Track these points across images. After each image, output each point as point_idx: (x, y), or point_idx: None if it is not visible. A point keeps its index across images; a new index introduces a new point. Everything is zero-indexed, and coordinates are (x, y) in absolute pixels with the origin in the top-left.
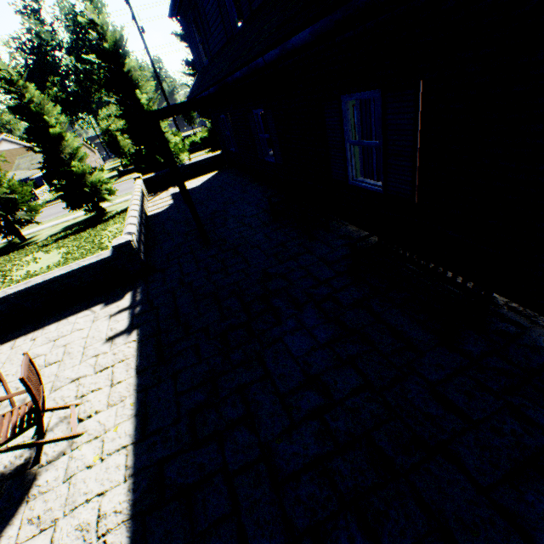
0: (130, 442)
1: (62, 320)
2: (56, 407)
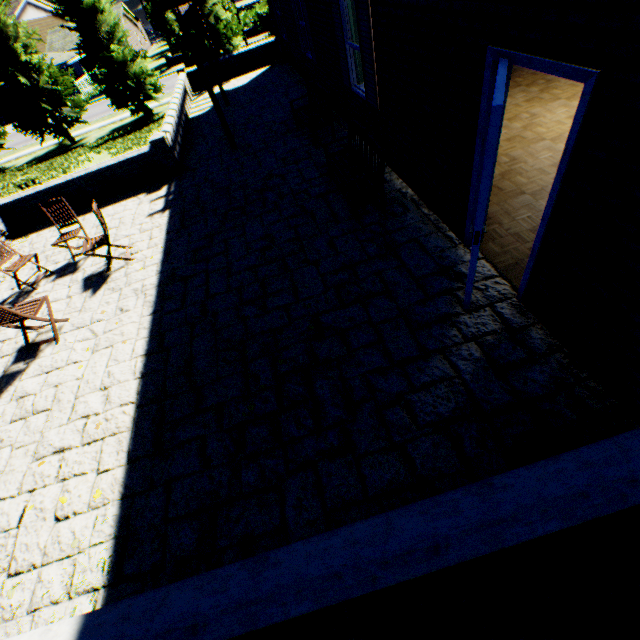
0: (160, 263)
1: (116, 204)
2: (117, 245)
